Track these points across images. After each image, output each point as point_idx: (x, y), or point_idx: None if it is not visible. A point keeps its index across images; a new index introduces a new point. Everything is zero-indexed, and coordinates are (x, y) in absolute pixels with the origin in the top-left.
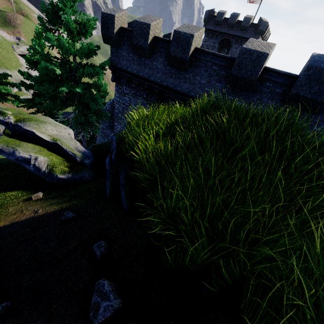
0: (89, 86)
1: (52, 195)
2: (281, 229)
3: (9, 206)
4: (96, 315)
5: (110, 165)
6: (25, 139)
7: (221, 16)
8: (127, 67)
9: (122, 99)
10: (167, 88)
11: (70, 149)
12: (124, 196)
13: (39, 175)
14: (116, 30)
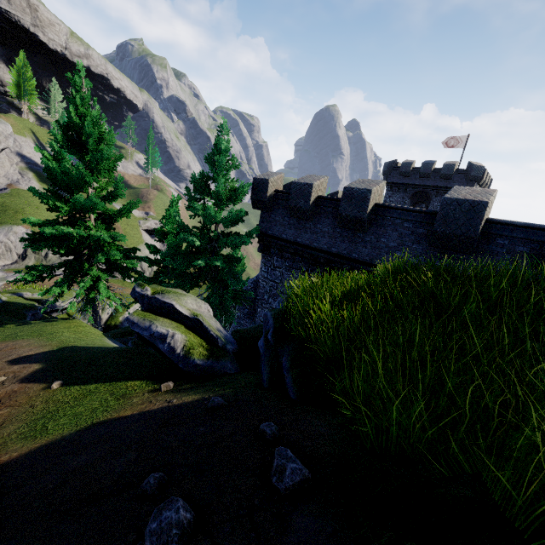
0: (229, 259)
1: (187, 386)
2: (543, 409)
3: (133, 397)
4: (282, 477)
5: (266, 347)
6: (159, 314)
7: (408, 166)
8: (281, 233)
9: (270, 275)
10: (337, 256)
11: (212, 327)
12: (290, 382)
13: (166, 365)
14: (269, 194)
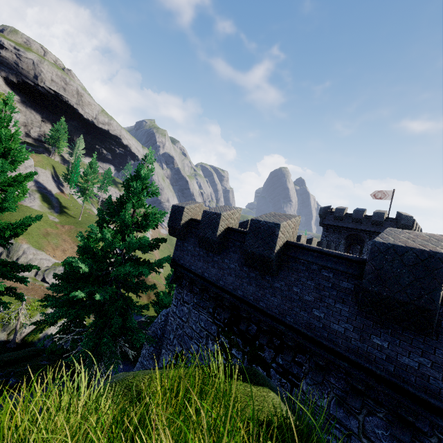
0: (137, 286)
1: None
2: None
3: None
4: None
5: None
6: None
7: (341, 211)
8: (191, 263)
9: (179, 310)
10: (243, 301)
11: None
12: None
13: None
14: (183, 221)
